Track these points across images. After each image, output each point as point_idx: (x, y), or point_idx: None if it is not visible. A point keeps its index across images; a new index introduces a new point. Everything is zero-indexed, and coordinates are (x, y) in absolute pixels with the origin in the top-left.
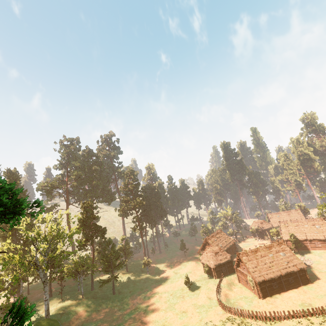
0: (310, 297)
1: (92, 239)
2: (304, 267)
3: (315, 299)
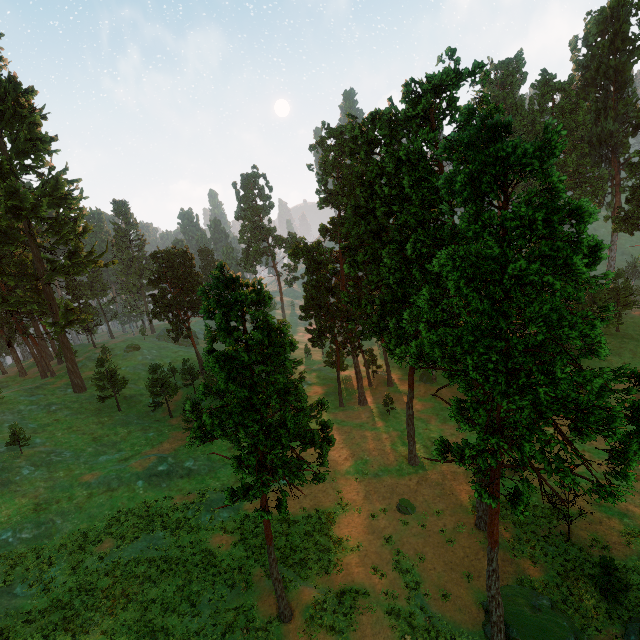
0: None
1: None
2: None
3: None
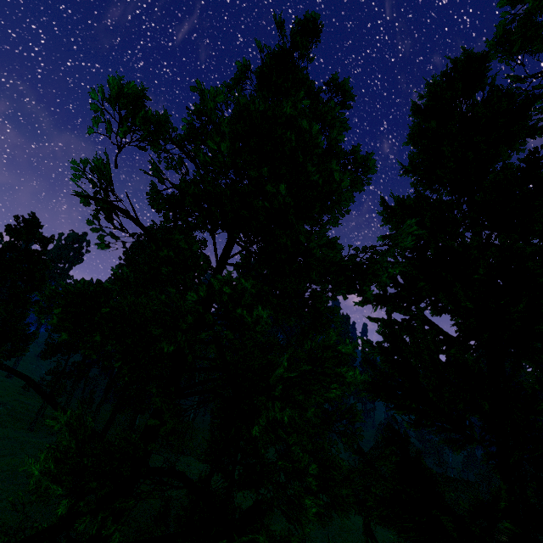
0: None
1: None
2: None
3: None
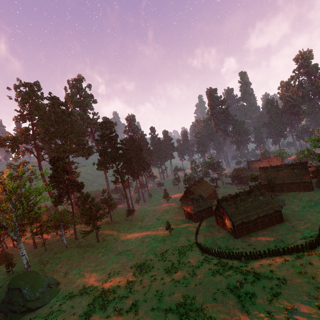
0: (283, 234)
1: (68, 195)
2: (280, 208)
3: (286, 235)
